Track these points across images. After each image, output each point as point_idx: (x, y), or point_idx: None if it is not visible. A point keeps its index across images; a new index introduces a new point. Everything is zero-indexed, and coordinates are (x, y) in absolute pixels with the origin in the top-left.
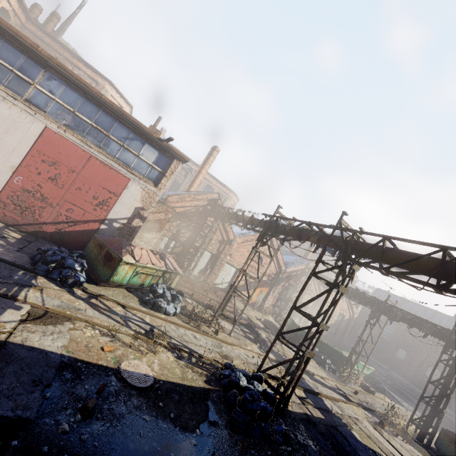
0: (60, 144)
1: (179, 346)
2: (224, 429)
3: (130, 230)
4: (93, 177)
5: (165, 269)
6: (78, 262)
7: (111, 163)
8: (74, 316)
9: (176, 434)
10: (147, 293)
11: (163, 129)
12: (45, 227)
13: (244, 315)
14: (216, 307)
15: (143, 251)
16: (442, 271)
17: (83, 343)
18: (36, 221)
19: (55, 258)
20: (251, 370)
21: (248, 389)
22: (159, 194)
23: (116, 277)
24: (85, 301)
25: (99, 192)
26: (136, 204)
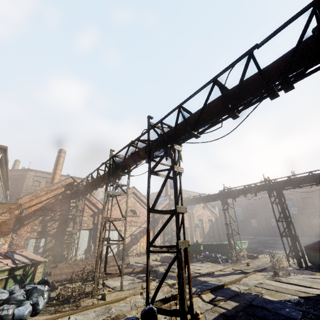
0: None
1: None
2: None
3: None
4: None
5: (12, 266)
6: None
7: None
8: None
9: None
10: None
11: (16, 161)
12: None
13: (140, 265)
14: None
15: None
16: (225, 95)
17: None
18: None
19: None
20: None
21: None
22: None
23: None
24: None
25: None
26: None
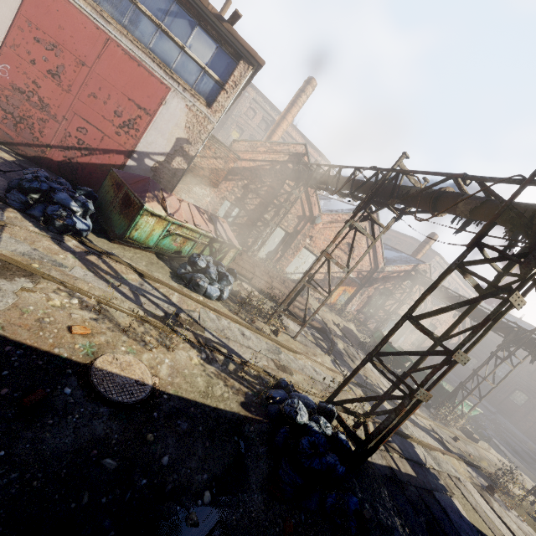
0: (61, 12)
1: (213, 343)
2: (256, 492)
3: (168, 173)
4: (114, 78)
5: (214, 236)
6: (79, 201)
7: (140, 56)
8: (42, 272)
9: (161, 500)
10: (183, 265)
11: None
12: (50, 153)
13: (317, 317)
14: (282, 300)
15: (183, 204)
16: None
17: (34, 315)
18: (37, 141)
19: (36, 185)
20: (317, 391)
21: (308, 429)
22: (213, 120)
23: (136, 233)
24: (76, 255)
25: (123, 104)
26: (178, 133)
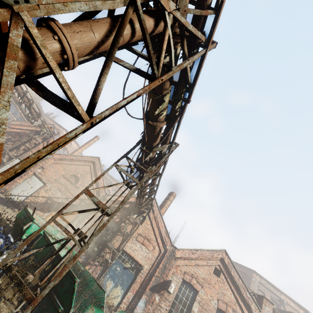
0: None
1: None
2: None
3: None
4: None
5: None
6: None
7: None
8: None
9: None
10: None
11: (103, 165)
12: None
13: None
14: None
15: None
16: None
17: None
18: None
19: None
20: None
21: None
22: None
23: None
24: None
25: None
26: None
